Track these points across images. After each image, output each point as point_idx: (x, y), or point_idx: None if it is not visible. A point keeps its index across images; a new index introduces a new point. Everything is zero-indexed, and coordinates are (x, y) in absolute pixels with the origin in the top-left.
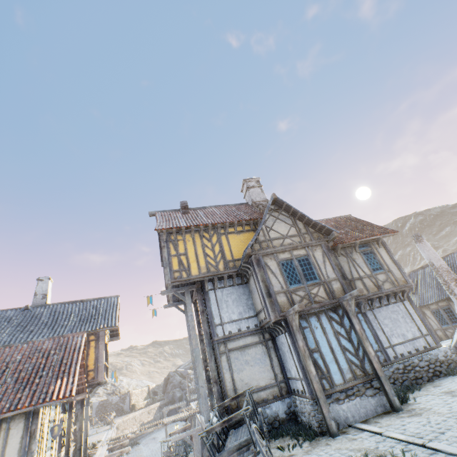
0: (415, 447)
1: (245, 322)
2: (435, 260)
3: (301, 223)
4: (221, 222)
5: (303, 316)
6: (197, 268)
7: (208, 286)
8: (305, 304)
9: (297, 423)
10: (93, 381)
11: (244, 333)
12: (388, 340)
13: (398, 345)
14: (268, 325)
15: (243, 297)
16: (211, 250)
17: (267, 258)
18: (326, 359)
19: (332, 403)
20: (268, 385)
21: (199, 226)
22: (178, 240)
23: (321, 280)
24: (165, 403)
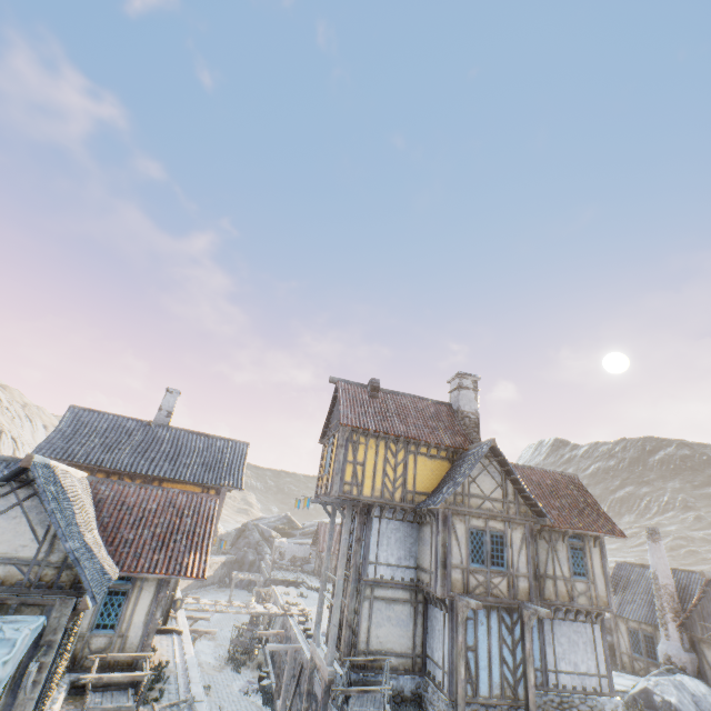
0: None
1: (401, 571)
2: (662, 575)
3: (512, 486)
4: (415, 438)
5: None
6: (371, 488)
7: (374, 512)
8: (480, 593)
9: (421, 708)
10: None
11: (396, 584)
12: (555, 663)
13: (564, 674)
14: (428, 591)
15: (408, 539)
16: (393, 470)
17: (457, 517)
18: (480, 663)
19: None
20: (403, 654)
21: (390, 434)
22: (360, 444)
23: (508, 571)
24: (231, 561)
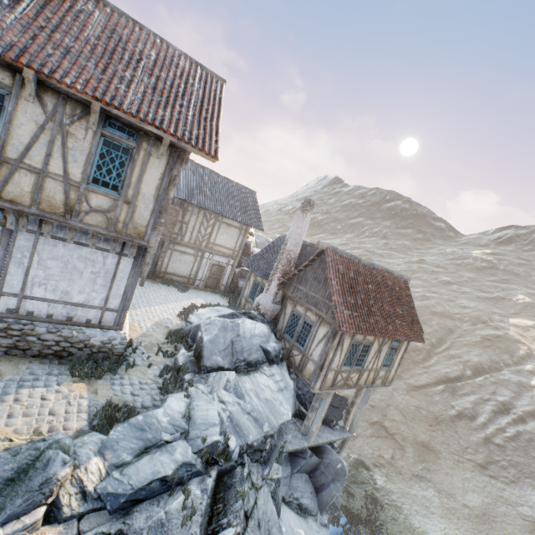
0: None
1: None
2: (292, 243)
3: None
4: None
5: None
6: None
7: None
8: None
9: None
10: None
11: None
12: (21, 287)
13: (37, 301)
14: None
15: None
16: None
17: None
18: None
19: None
20: None
21: None
22: None
23: None
24: None
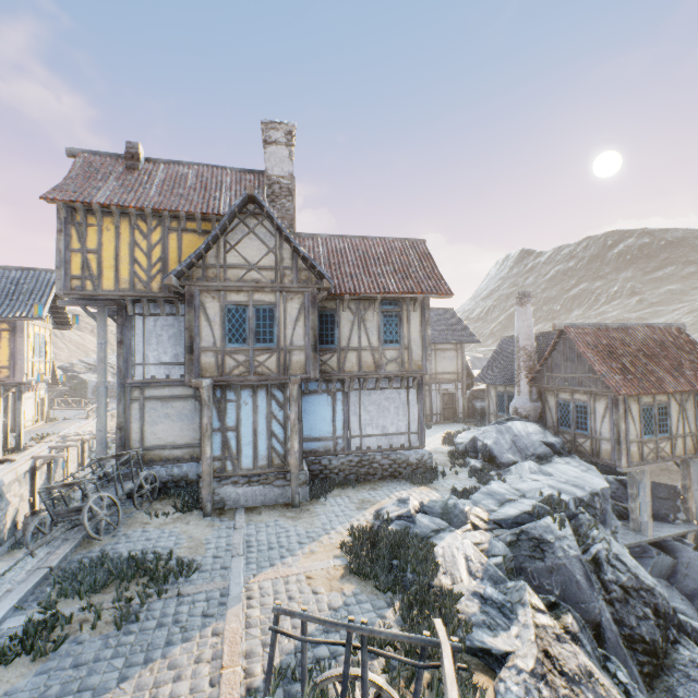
0: (228, 556)
1: (180, 368)
2: (524, 338)
3: (290, 248)
4: (170, 209)
5: (233, 387)
6: (114, 280)
7: (132, 309)
8: (240, 373)
9: None
10: (7, 381)
11: (174, 382)
12: (360, 430)
13: (369, 437)
14: None
15: None
16: (145, 256)
17: (208, 295)
18: (243, 441)
19: (227, 485)
20: (189, 445)
21: (128, 207)
22: (89, 226)
23: (278, 347)
24: None
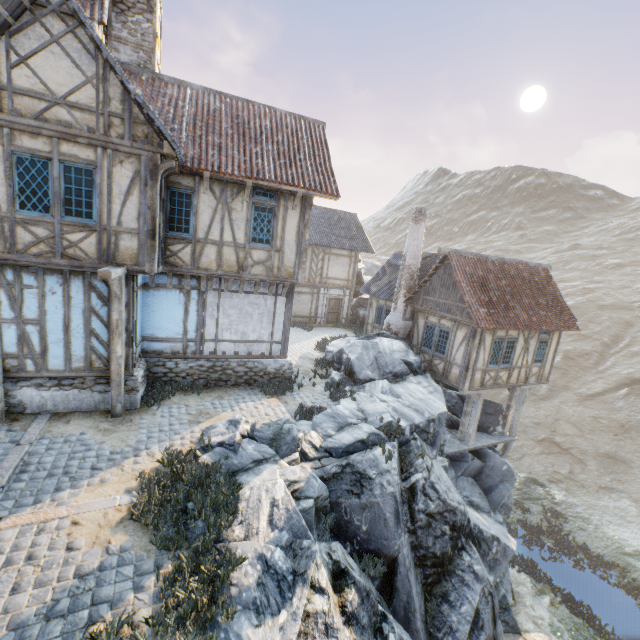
0: None
1: None
2: (411, 257)
3: (121, 85)
4: None
5: (33, 270)
6: None
7: None
8: (41, 253)
9: None
10: None
11: None
12: (216, 334)
13: (227, 343)
14: None
15: None
16: None
17: None
18: (49, 338)
19: (28, 387)
20: None
21: None
22: None
23: (99, 225)
24: None
